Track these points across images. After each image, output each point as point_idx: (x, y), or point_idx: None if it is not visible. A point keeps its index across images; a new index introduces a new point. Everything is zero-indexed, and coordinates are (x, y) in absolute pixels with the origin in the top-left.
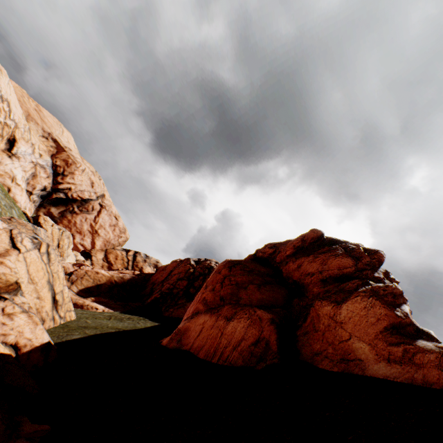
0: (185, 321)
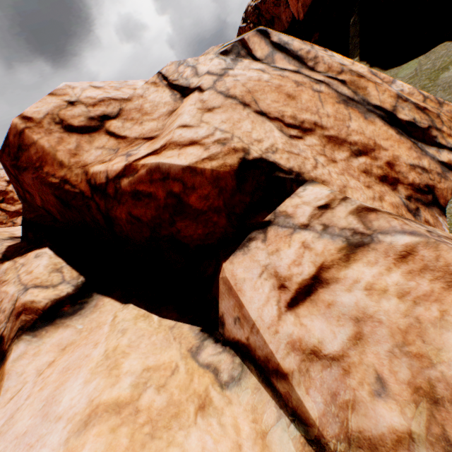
0: (299, 3)
